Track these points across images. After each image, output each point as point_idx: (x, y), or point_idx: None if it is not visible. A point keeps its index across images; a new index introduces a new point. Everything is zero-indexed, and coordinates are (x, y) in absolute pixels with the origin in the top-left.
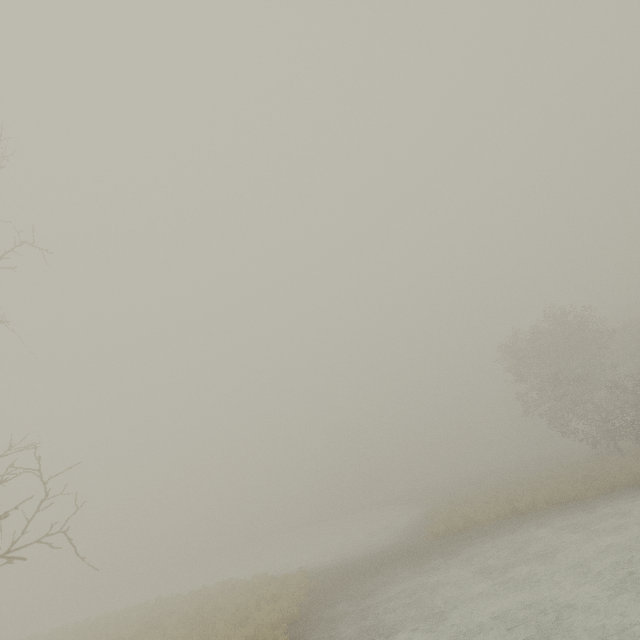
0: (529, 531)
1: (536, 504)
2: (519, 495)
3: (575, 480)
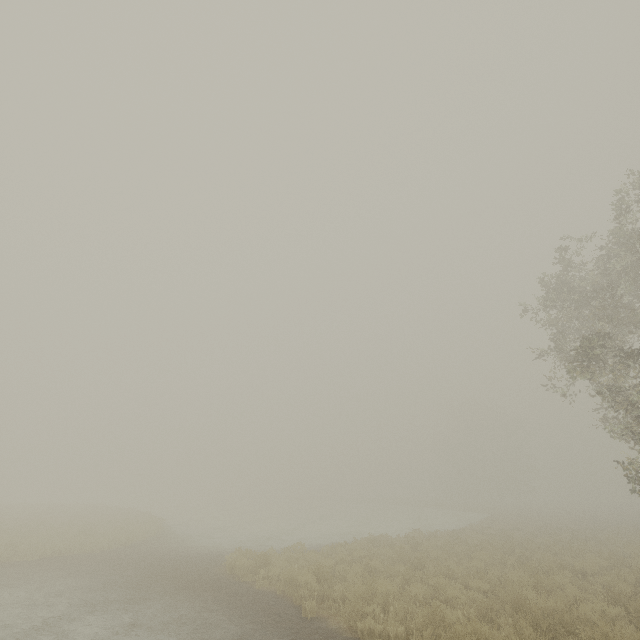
0: (142, 632)
1: (330, 598)
2: (390, 569)
3: (514, 598)
